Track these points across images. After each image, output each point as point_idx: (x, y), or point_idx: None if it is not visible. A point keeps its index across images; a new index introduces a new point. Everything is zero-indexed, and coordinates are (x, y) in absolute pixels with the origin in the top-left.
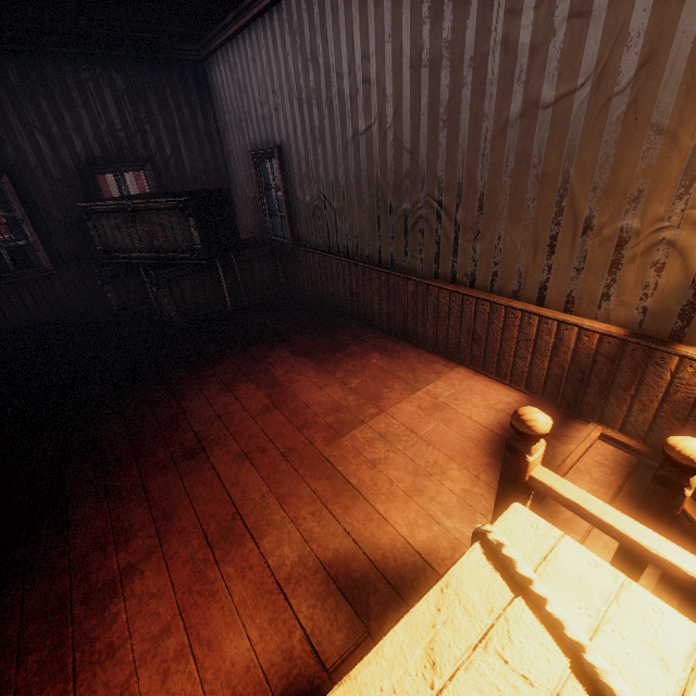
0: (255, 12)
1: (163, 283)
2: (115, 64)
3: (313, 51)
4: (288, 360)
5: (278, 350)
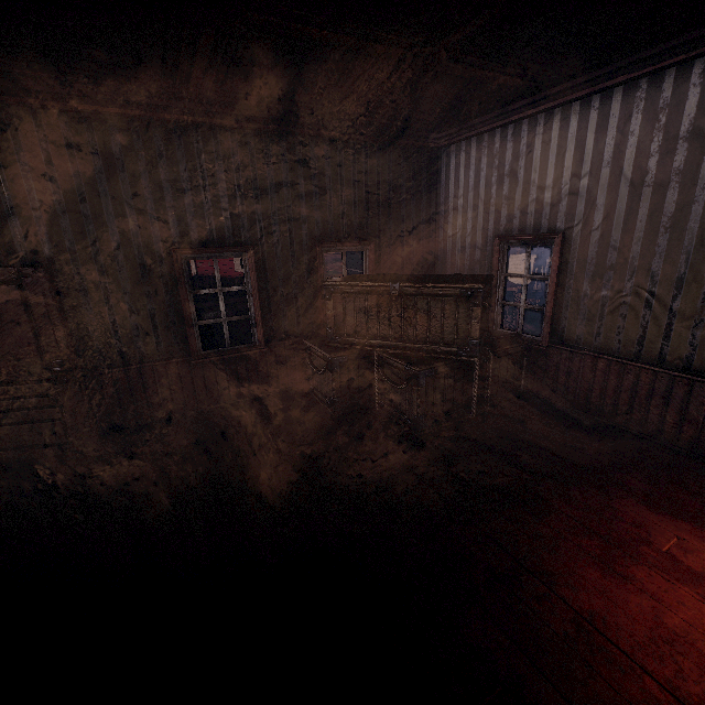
0: (580, 94)
1: (422, 380)
2: (367, 149)
3: (698, 128)
4: (661, 523)
5: (620, 499)
